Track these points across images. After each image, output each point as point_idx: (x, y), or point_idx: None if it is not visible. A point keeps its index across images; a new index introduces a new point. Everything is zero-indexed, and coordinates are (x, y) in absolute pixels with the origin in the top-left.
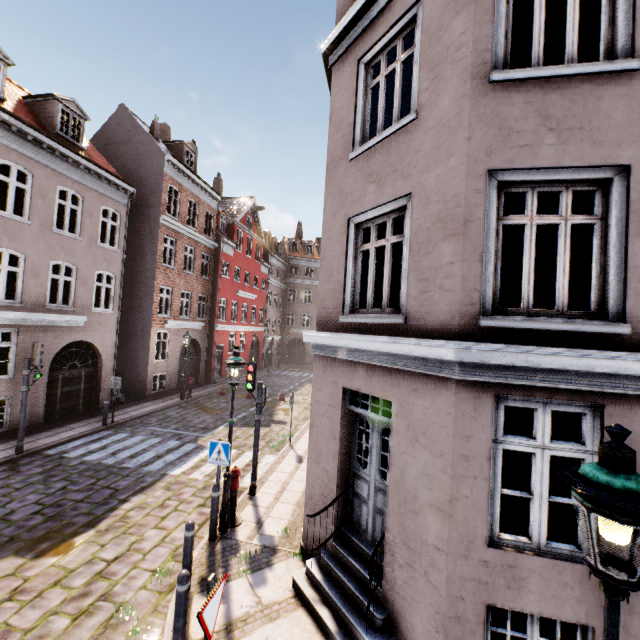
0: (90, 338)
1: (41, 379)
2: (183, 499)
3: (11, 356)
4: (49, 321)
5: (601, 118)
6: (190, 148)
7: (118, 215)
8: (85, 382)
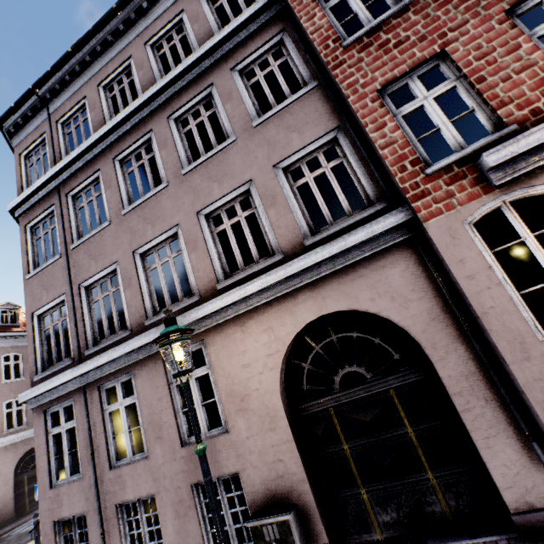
0: None
1: (8, 484)
2: None
3: None
4: (8, 441)
5: (56, 278)
6: None
7: None
8: None
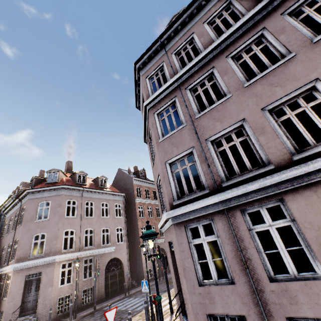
0: (117, 256)
1: (102, 277)
2: (144, 318)
3: (92, 268)
4: (103, 251)
5: (184, 138)
6: (141, 171)
7: (120, 205)
8: (118, 277)
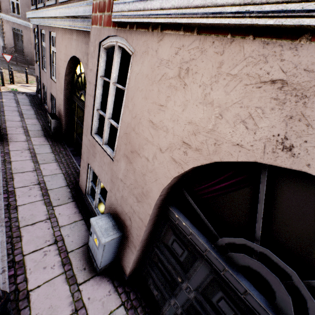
0: None
1: None
2: None
3: None
4: None
5: None
6: None
7: None
8: None
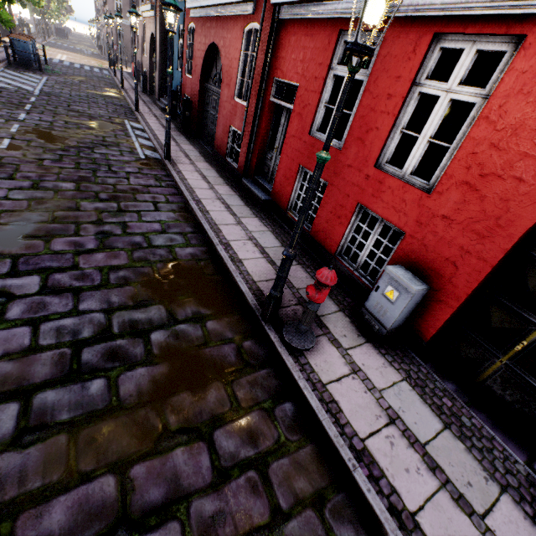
0: None
1: None
2: None
3: None
4: None
5: None
6: None
7: None
8: None
